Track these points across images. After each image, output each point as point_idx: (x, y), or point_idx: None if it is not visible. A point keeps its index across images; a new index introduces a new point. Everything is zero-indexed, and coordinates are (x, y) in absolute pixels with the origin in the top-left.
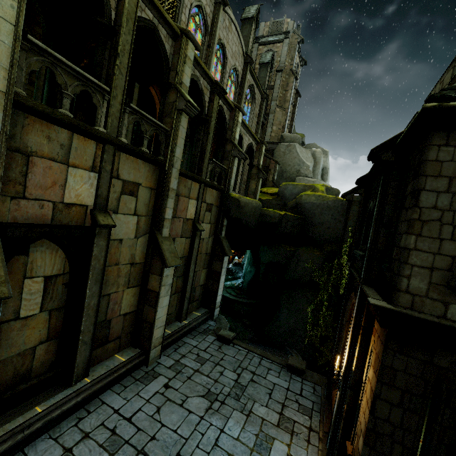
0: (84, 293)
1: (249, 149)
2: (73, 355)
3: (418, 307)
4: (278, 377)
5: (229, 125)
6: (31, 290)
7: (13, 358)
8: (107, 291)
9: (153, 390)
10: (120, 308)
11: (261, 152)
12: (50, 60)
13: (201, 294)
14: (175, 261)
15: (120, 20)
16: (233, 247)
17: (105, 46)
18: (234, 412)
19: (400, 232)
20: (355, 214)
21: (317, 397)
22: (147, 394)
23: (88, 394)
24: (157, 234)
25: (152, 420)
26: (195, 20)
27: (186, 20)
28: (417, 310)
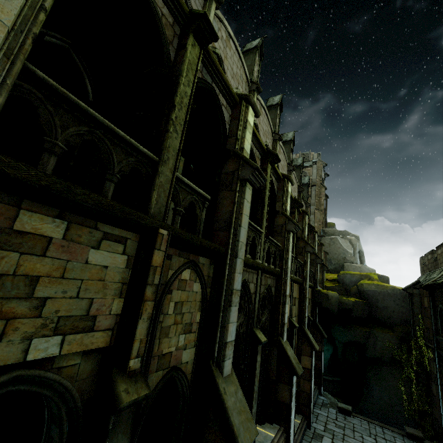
0: None
1: None
2: None
3: None
4: (404, 442)
5: (310, 242)
6: None
7: None
8: None
9: None
10: None
11: (322, 251)
12: None
13: None
14: (317, 346)
15: None
16: None
17: None
18: None
19: None
20: (418, 303)
21: None
22: None
23: (299, 442)
24: (303, 327)
25: None
26: None
27: None
28: None
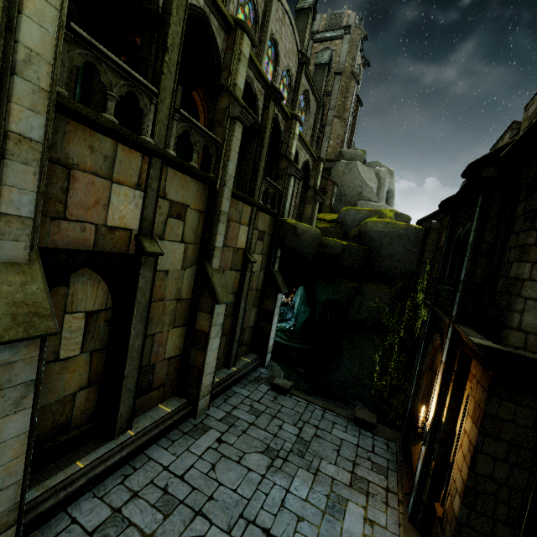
0: (128, 333)
1: (305, 167)
2: (116, 403)
3: (532, 347)
4: (345, 432)
5: (284, 138)
6: (72, 327)
7: (52, 406)
8: (151, 331)
9: (205, 445)
10: (164, 350)
11: (319, 170)
12: (94, 55)
13: (251, 337)
14: (227, 297)
15: (169, 7)
16: (286, 283)
17: (152, 39)
18: (299, 470)
19: (509, 260)
20: (434, 243)
21: (392, 454)
22: (198, 449)
23: (133, 448)
24: (206, 265)
25: (207, 478)
26: (244, 10)
27: (234, 10)
28: (531, 350)
